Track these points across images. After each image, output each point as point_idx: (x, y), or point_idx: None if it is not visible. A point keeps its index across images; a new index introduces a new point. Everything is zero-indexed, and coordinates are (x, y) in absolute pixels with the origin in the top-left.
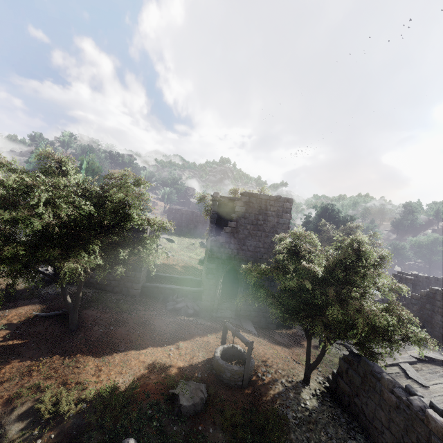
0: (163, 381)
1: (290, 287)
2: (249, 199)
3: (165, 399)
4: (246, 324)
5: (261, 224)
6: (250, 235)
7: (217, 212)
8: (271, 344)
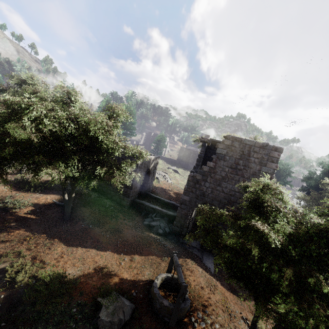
0: (100, 285)
1: (233, 245)
2: (232, 143)
3: (92, 304)
4: (206, 259)
5: (240, 169)
6: (226, 178)
7: (206, 153)
8: (224, 289)
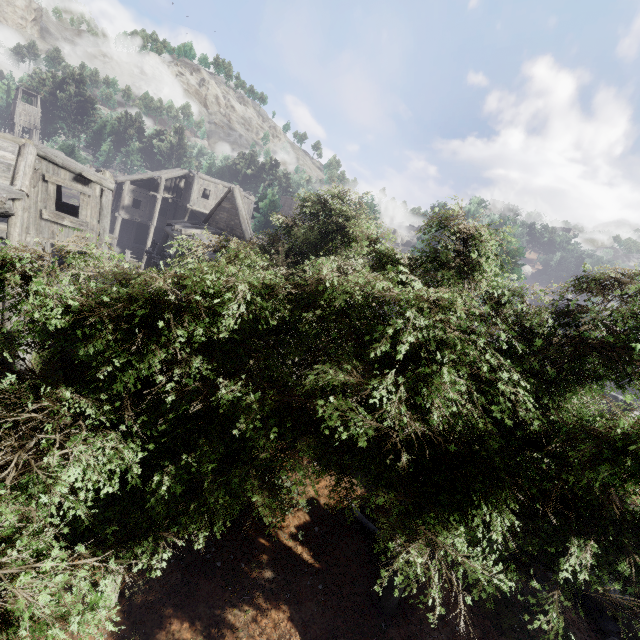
0: None
1: None
2: None
3: None
4: None
5: None
6: None
7: None
8: None
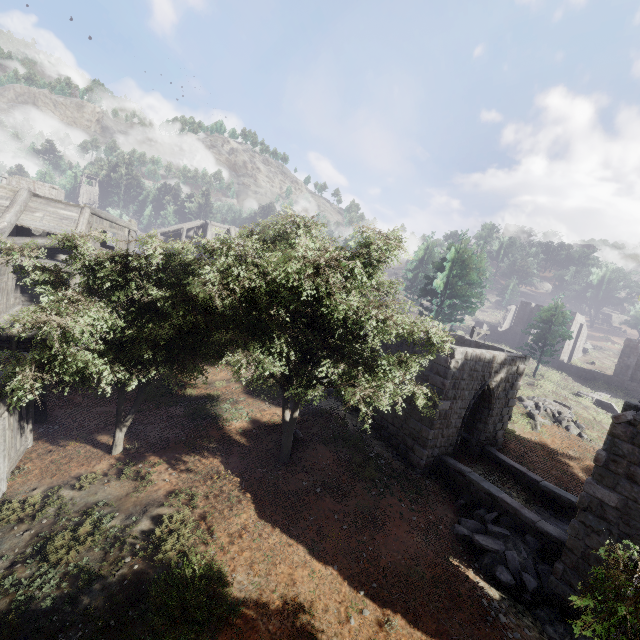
0: None
1: None
2: None
3: None
4: None
5: None
6: None
7: None
8: None
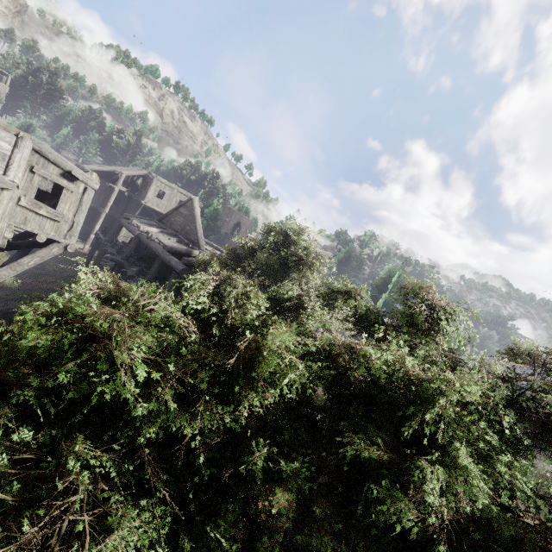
0: None
1: None
2: None
3: None
4: None
5: None
6: None
7: None
8: None
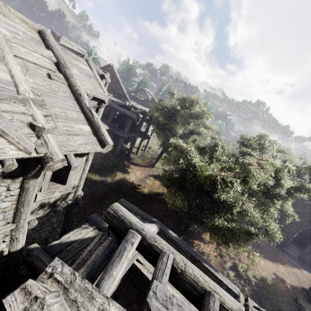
0: (286, 289)
1: None
2: None
3: (295, 304)
4: (309, 270)
5: None
6: None
7: None
8: None
